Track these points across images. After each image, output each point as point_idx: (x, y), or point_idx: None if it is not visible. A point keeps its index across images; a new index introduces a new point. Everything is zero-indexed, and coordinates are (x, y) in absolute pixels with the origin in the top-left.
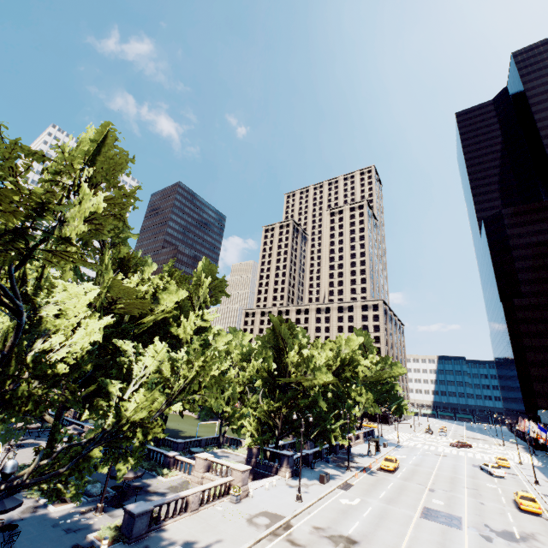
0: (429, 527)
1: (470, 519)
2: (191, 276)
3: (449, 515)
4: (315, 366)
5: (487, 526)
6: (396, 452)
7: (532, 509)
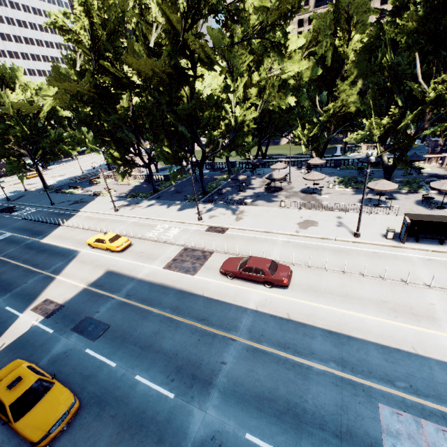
0: None
1: None
2: None
3: None
4: None
5: None
6: None
7: None
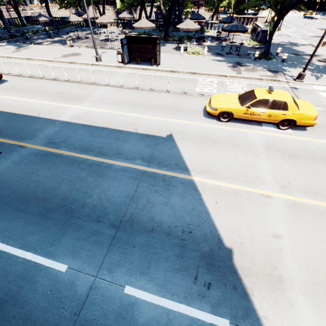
0: None
1: None
2: None
3: None
4: None
5: None
6: None
7: None
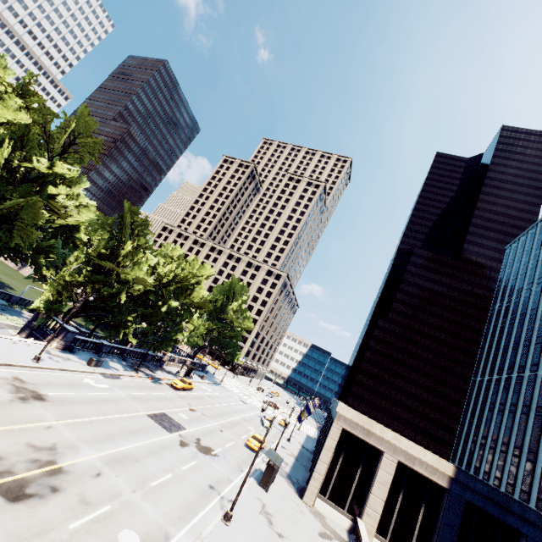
0: (143, 421)
1: (192, 432)
2: (59, 116)
3: (177, 424)
4: (136, 263)
5: (199, 440)
6: (208, 385)
7: (253, 445)
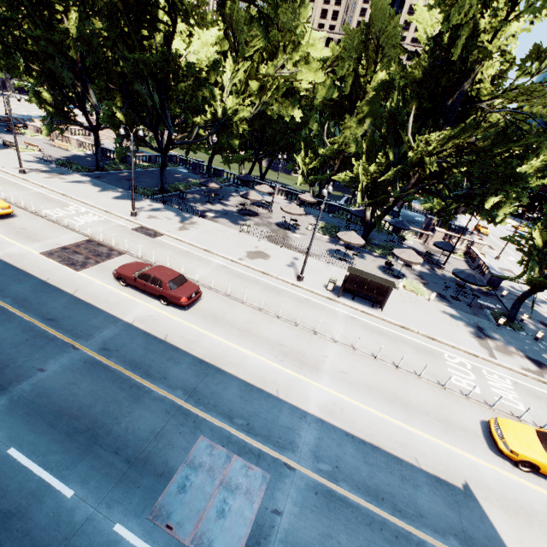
0: None
1: None
2: None
3: None
4: None
5: None
6: None
7: None
